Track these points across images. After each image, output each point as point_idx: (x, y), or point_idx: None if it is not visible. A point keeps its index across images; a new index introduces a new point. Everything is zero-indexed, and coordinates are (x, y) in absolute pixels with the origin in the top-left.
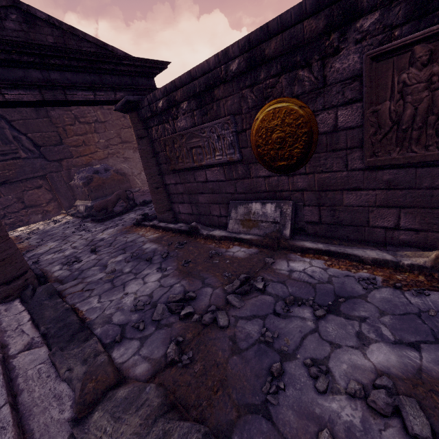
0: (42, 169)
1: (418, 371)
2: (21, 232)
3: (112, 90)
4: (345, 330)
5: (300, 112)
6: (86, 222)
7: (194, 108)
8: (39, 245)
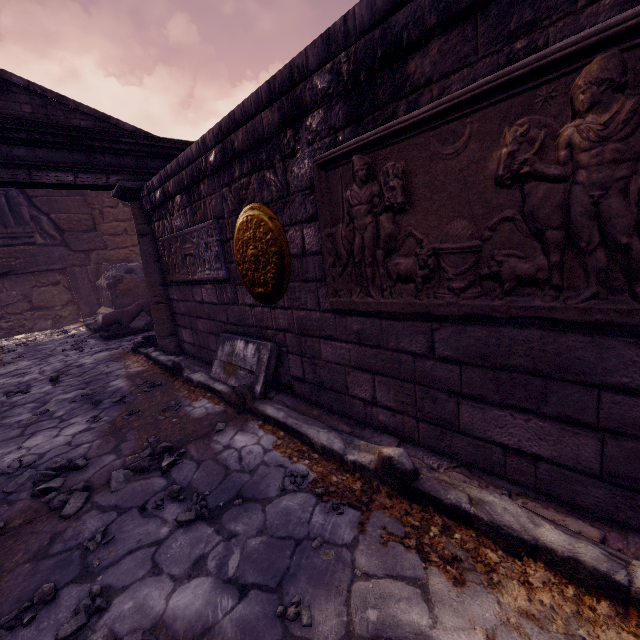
0: (61, 261)
1: (206, 632)
2: (12, 342)
3: (104, 172)
4: (192, 550)
5: (269, 225)
6: (92, 338)
7: (186, 205)
8: (9, 362)
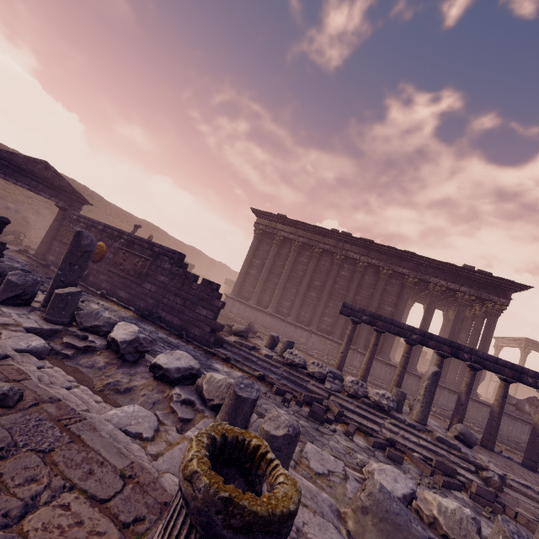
0: None
1: None
2: None
3: (60, 200)
4: None
5: (105, 249)
6: None
7: (84, 228)
8: None
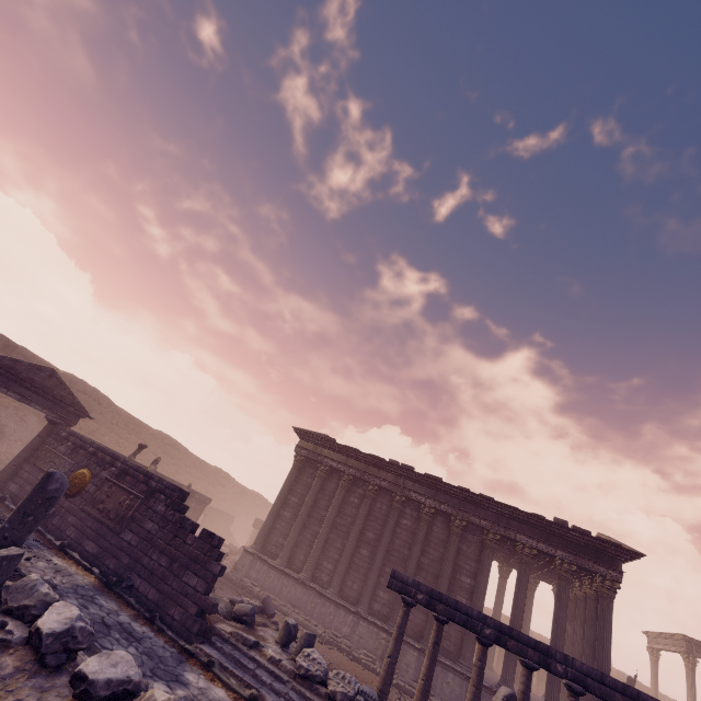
0: None
1: None
2: None
3: (53, 412)
4: None
5: (87, 479)
6: None
7: (71, 448)
8: None
